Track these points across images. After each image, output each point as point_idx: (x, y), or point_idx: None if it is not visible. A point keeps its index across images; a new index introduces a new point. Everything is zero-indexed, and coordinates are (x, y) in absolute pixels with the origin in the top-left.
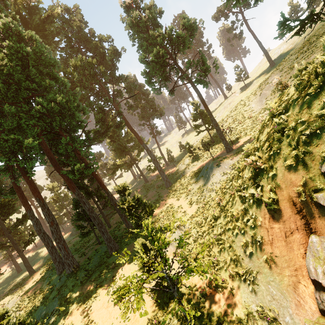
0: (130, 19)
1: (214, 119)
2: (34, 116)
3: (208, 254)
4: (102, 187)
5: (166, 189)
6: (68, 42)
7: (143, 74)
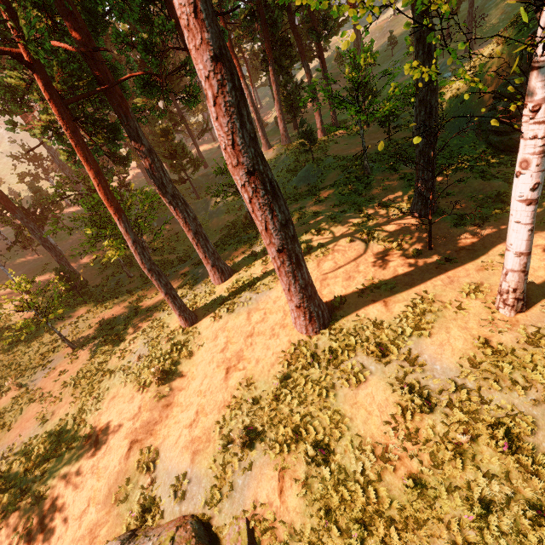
0: None
1: None
2: None
3: None
4: (323, 65)
5: None
6: None
7: None
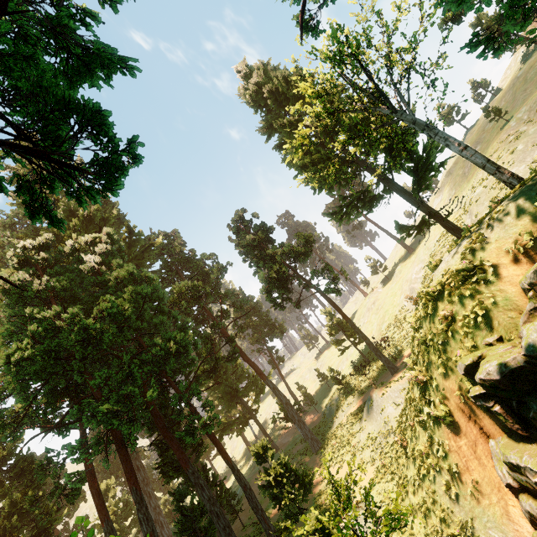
0: (243, 241)
1: (359, 330)
2: (142, 361)
3: (412, 531)
4: (223, 456)
5: (315, 454)
6: (167, 266)
7: (262, 291)
